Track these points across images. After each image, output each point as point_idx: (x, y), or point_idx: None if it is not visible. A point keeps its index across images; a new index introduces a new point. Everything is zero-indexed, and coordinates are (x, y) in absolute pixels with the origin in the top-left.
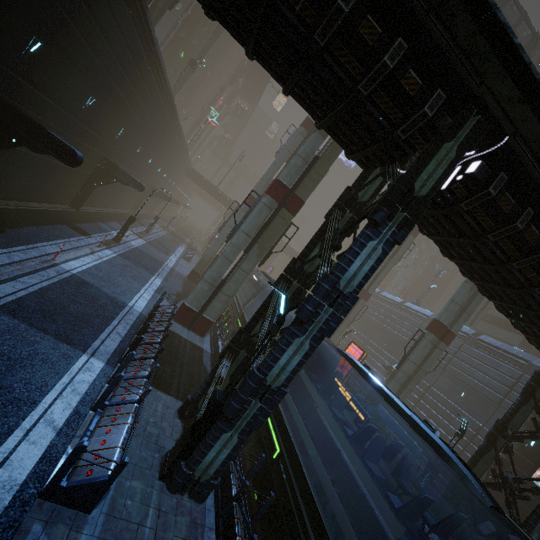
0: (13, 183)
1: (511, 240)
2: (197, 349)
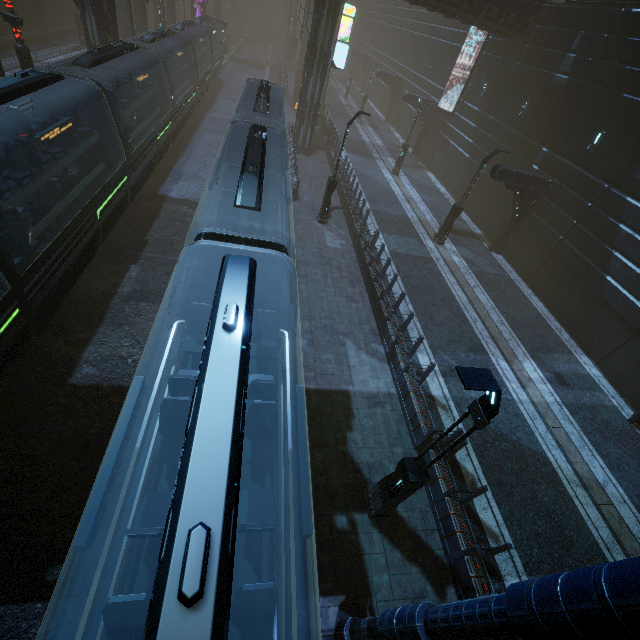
0: None
1: None
2: None
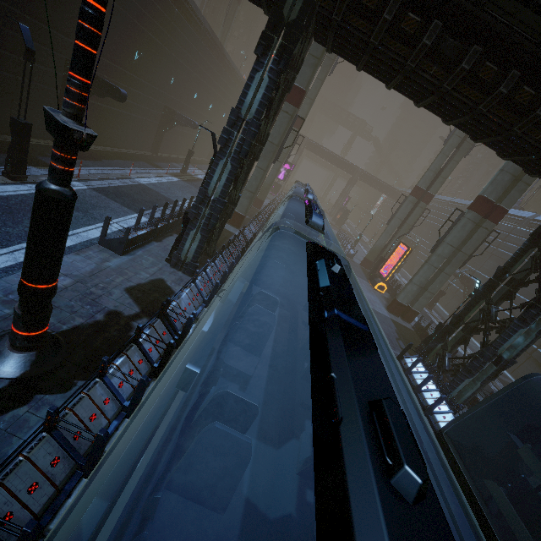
0: (106, 133)
1: (397, 38)
2: (228, 232)
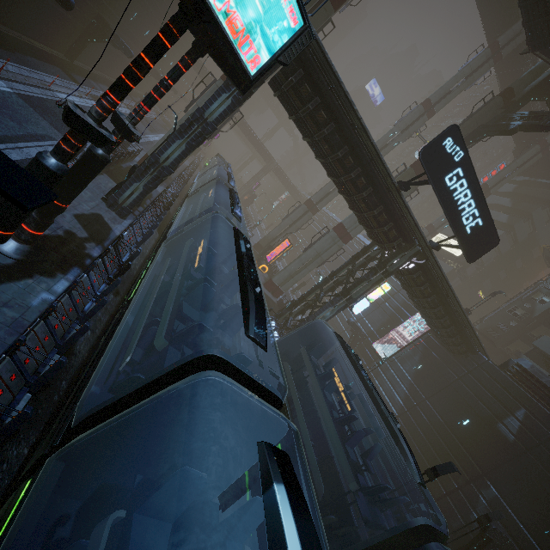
0: (19, 16)
1: (313, 119)
2: None
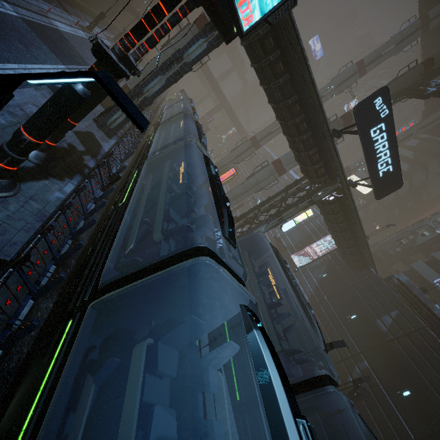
0: None
1: (272, 69)
2: None
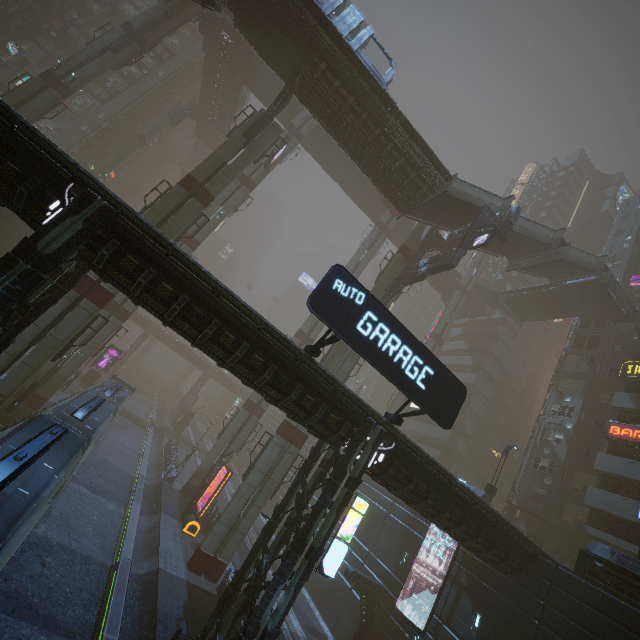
0: None
1: (155, 296)
2: None
